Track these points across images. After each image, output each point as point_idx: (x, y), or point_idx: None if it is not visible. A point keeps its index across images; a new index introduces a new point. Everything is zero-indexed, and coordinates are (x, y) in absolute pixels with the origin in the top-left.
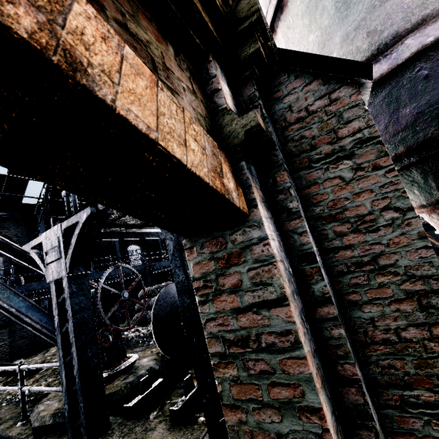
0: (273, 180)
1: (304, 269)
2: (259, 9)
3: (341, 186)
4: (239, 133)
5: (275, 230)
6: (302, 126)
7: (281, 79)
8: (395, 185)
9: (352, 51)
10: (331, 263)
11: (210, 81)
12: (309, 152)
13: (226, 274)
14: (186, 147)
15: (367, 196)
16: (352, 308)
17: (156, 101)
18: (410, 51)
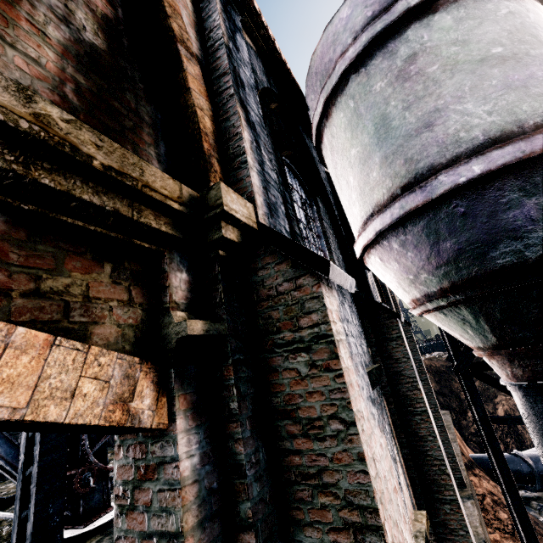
0: (221, 372)
1: (235, 483)
2: (223, 203)
3: (298, 380)
4: (173, 339)
5: (204, 439)
6: (270, 305)
7: (258, 251)
8: (342, 393)
9: (390, 174)
10: (281, 466)
11: (161, 276)
12: (273, 334)
13: (141, 488)
14: (74, 397)
15: (318, 398)
16: (295, 527)
17: (43, 367)
18: (443, 187)
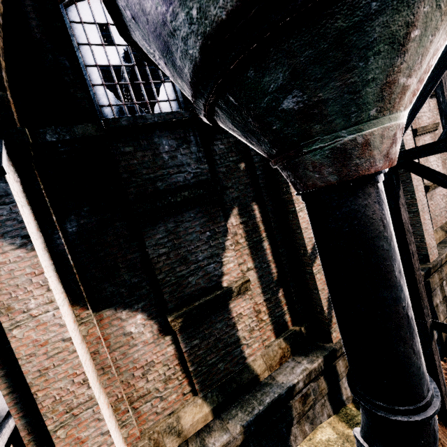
0: None
1: None
2: None
3: None
4: None
5: None
6: None
7: None
8: None
9: None
10: None
11: None
12: None
13: None
14: None
15: None
16: None
17: None
18: None
